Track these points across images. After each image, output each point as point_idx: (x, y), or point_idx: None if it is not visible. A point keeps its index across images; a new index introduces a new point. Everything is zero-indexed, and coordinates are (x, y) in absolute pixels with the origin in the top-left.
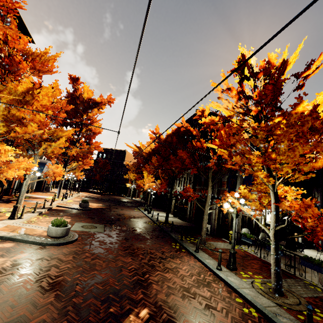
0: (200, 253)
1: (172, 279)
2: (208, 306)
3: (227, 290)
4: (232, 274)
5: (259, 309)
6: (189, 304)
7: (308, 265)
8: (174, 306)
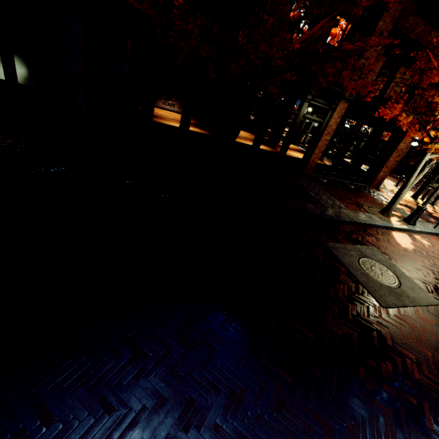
0: None
1: None
2: None
3: None
4: None
5: None
6: None
7: None
8: None
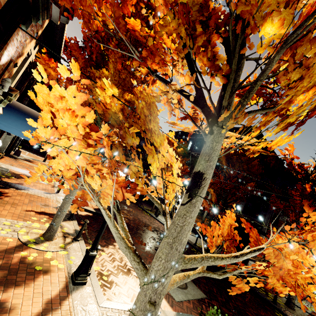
0: None
1: None
2: None
3: None
4: None
5: None
6: None
7: None
8: None
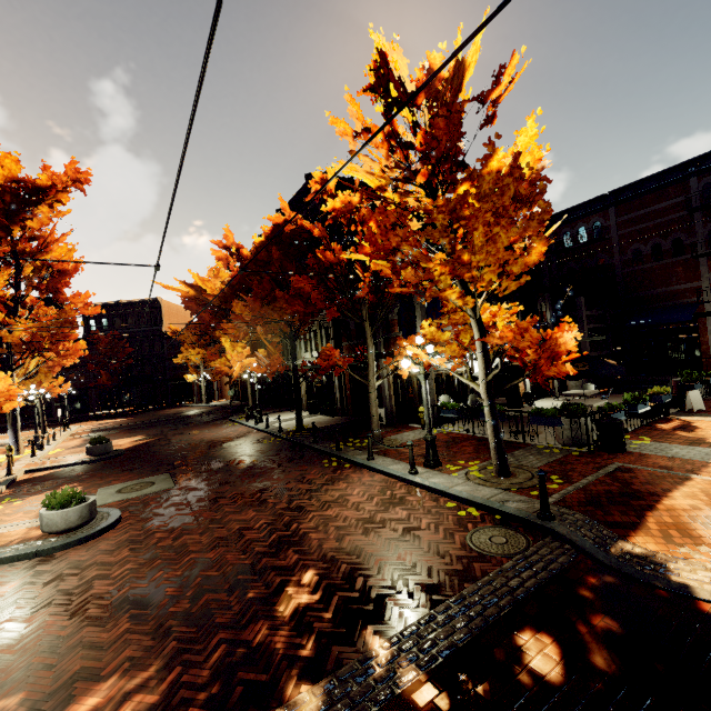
0: (377, 460)
1: (340, 515)
2: (408, 529)
3: (432, 499)
4: (435, 473)
5: (480, 505)
6: (378, 538)
7: (539, 421)
8: (356, 549)
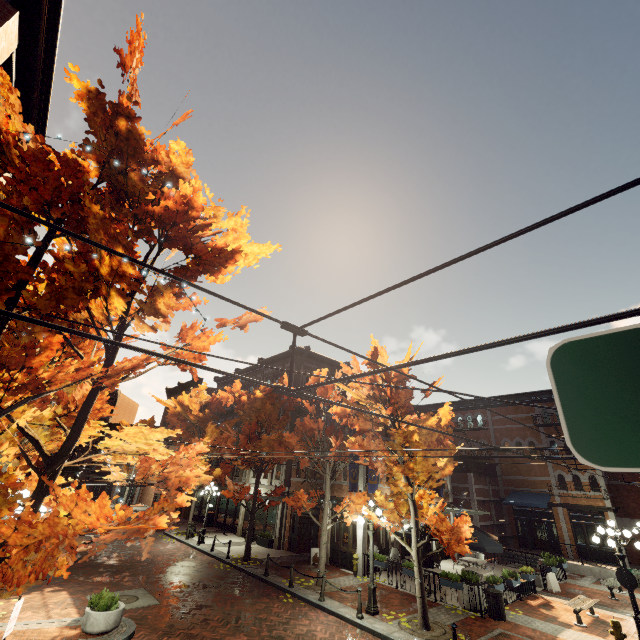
0: (327, 601)
1: None
2: None
3: None
4: (376, 619)
5: None
6: None
7: (447, 583)
8: None
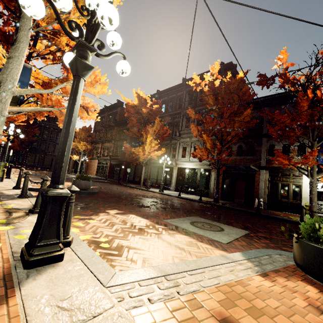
0: None
1: None
2: None
3: None
4: None
5: None
6: None
7: None
8: None
